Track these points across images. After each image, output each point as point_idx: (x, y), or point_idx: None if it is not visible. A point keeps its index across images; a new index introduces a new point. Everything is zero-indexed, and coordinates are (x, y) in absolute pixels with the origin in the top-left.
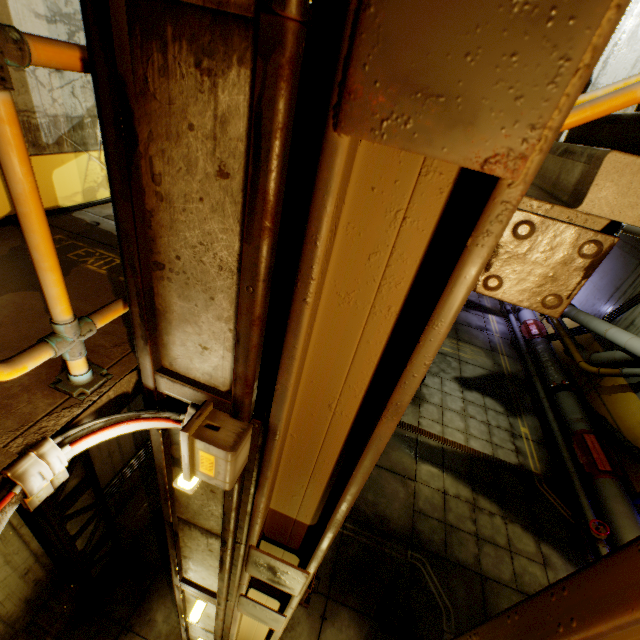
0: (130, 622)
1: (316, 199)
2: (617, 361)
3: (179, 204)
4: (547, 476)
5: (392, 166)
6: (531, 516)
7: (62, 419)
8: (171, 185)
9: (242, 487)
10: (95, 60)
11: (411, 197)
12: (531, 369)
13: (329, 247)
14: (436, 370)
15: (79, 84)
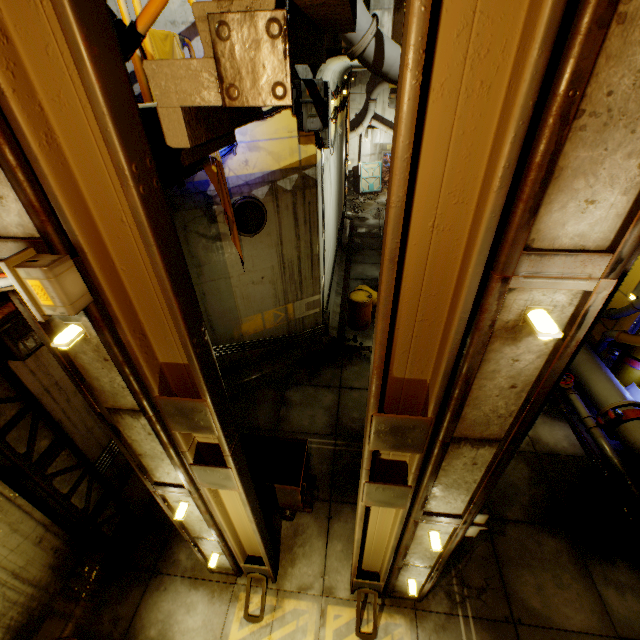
0: (157, 567)
1: None
2: None
3: None
4: None
5: None
6: None
7: None
8: None
9: (118, 340)
10: None
11: None
12: None
13: (3, 46)
14: None
15: None
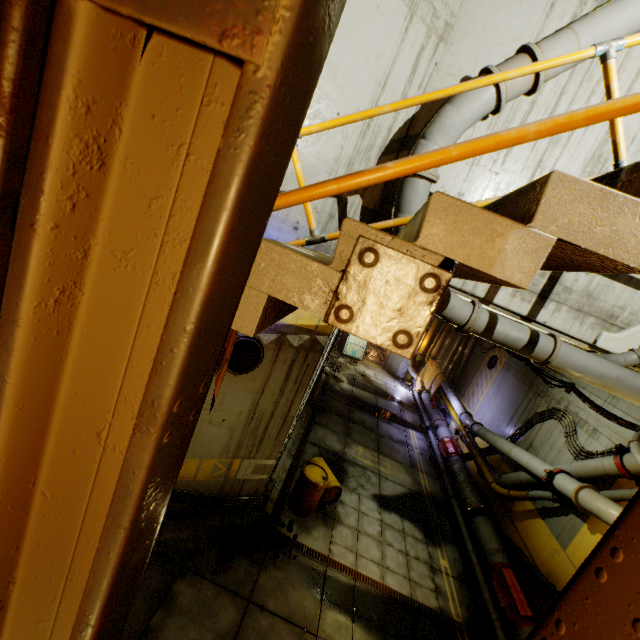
0: None
1: (49, 78)
2: (523, 482)
3: None
4: (470, 625)
5: (174, 92)
6: None
7: None
8: None
9: None
10: None
11: (194, 130)
12: (449, 489)
13: (88, 170)
14: (355, 485)
15: None
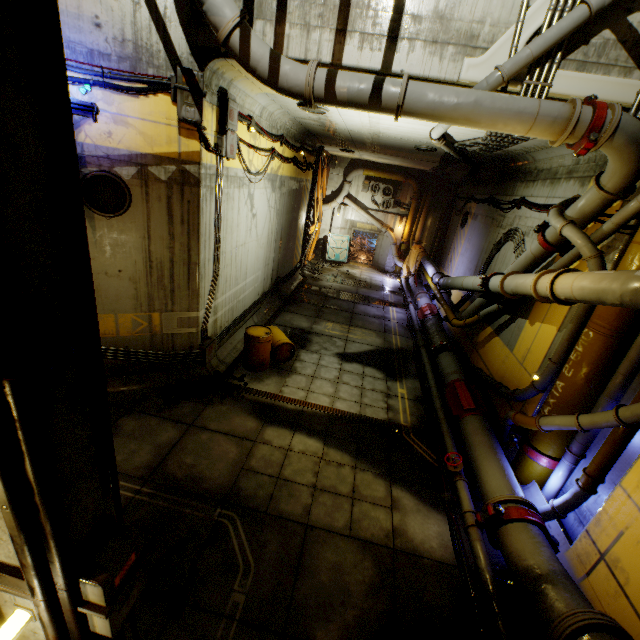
0: None
1: None
2: (477, 308)
3: None
4: (417, 427)
5: None
6: (388, 463)
7: None
8: None
9: None
10: None
11: None
12: (420, 342)
13: None
14: (317, 348)
15: None
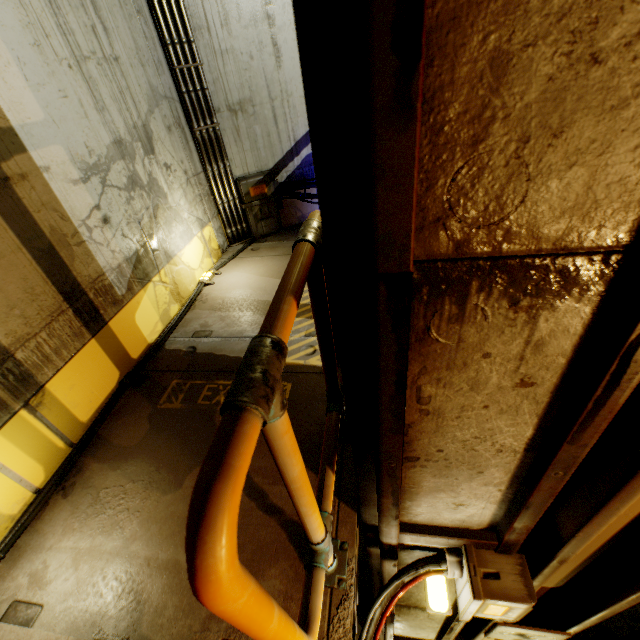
0: None
1: None
2: None
3: (451, 414)
4: None
5: None
6: None
7: (345, 622)
8: (443, 402)
9: None
10: (379, 340)
11: None
12: None
13: None
14: None
15: (124, 223)
